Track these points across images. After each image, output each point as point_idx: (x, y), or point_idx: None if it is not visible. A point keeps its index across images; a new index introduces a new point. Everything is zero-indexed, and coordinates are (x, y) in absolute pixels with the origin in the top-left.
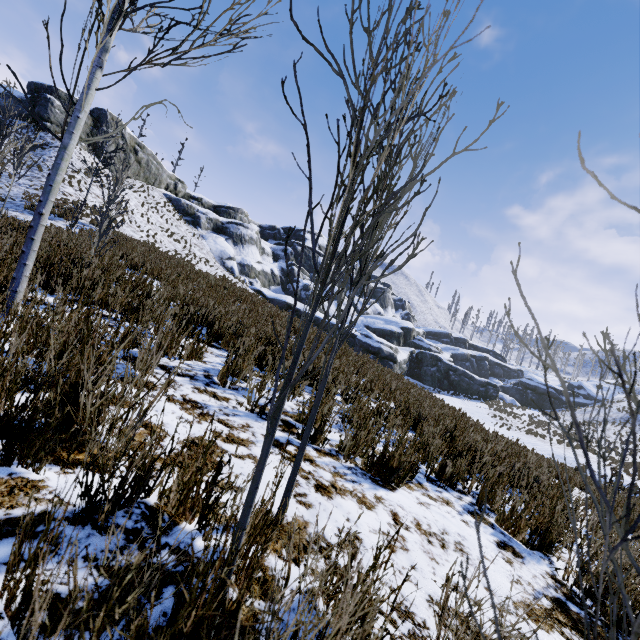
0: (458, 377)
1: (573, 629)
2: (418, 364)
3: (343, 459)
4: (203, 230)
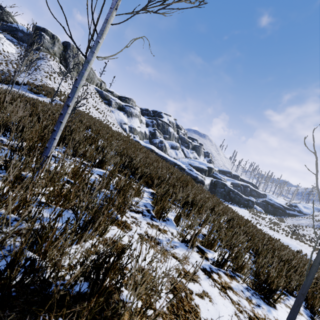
0: (234, 195)
1: None
2: (214, 186)
3: (242, 282)
4: (113, 108)
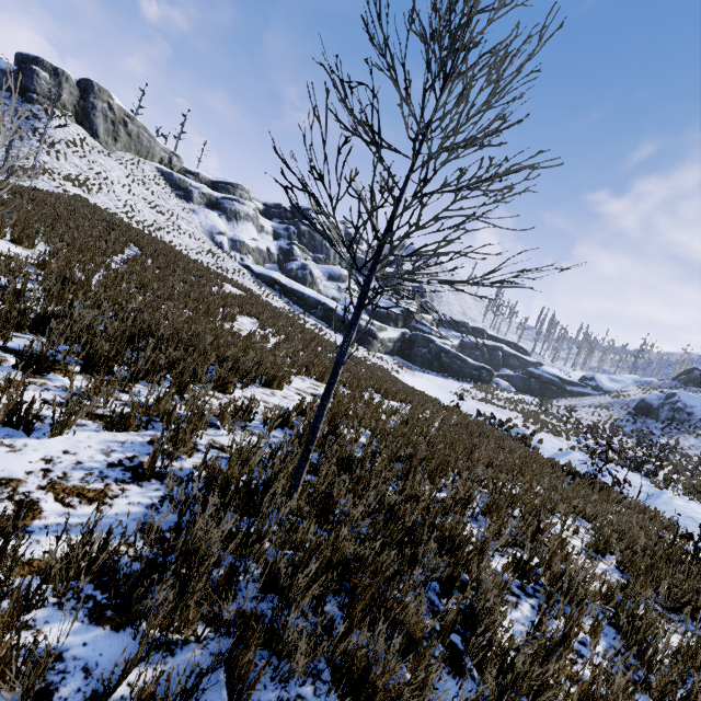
0: (449, 359)
1: (3, 256)
2: (410, 345)
3: None
4: (195, 205)
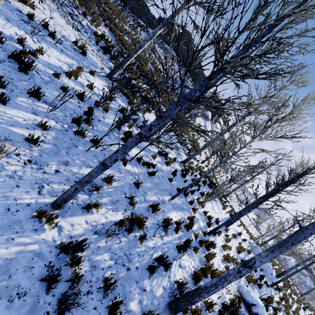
0: None
1: None
2: None
3: None
4: None
